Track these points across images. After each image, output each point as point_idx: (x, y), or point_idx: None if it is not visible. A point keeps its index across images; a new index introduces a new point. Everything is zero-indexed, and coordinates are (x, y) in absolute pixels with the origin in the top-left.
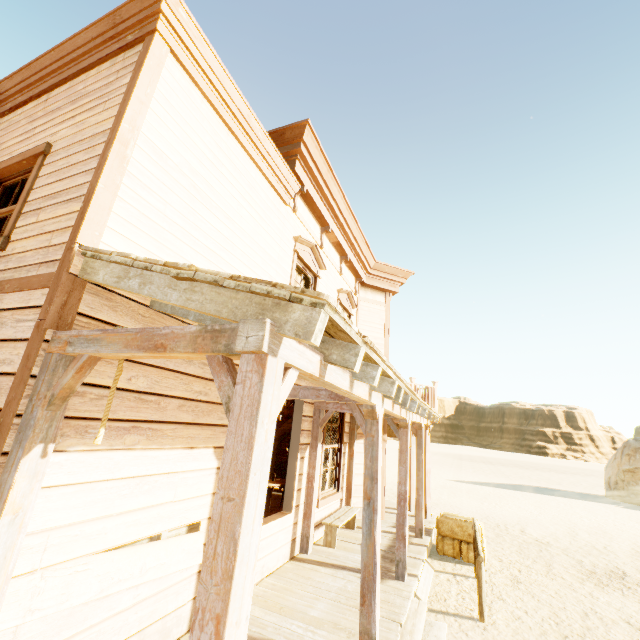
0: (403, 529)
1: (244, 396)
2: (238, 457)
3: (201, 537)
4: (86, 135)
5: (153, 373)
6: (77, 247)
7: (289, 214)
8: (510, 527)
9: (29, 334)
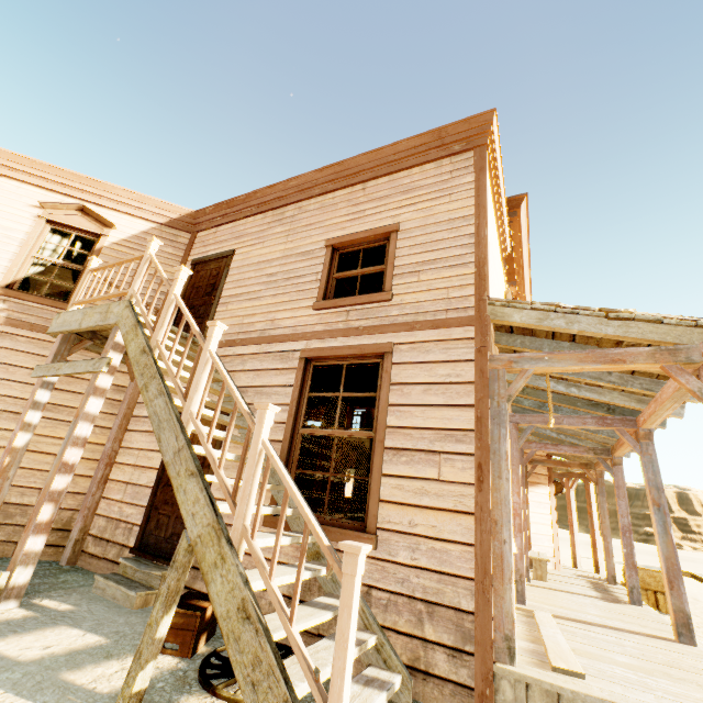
0: (632, 558)
1: None
2: None
3: None
4: (441, 219)
5: None
6: (486, 299)
7: (502, 272)
8: None
9: (467, 357)
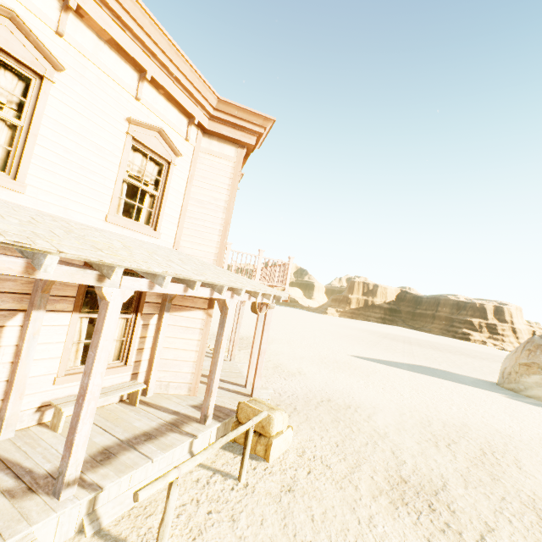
0: (73, 434)
1: None
2: None
3: None
4: None
5: None
6: None
7: None
8: (360, 411)
9: None
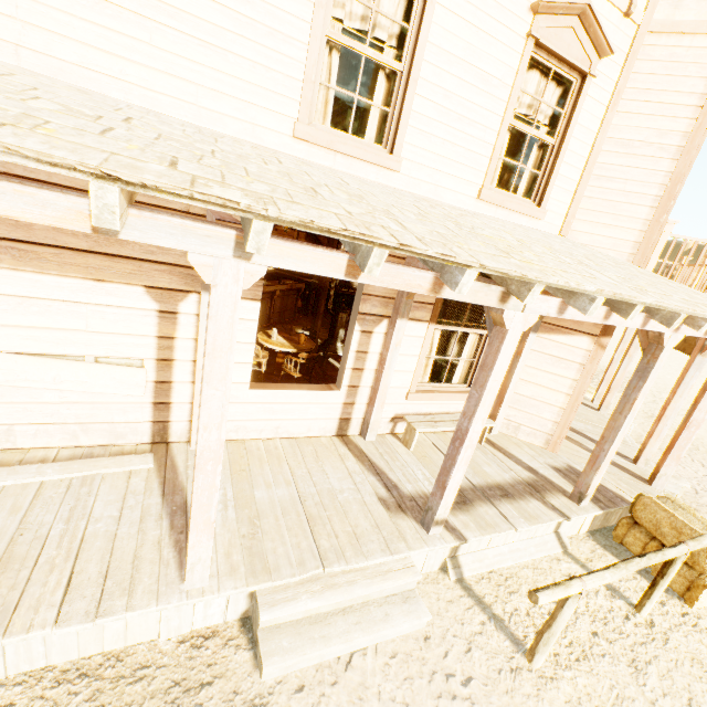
0: (446, 477)
1: None
2: None
3: (142, 374)
4: None
5: None
6: None
7: None
8: None
9: None
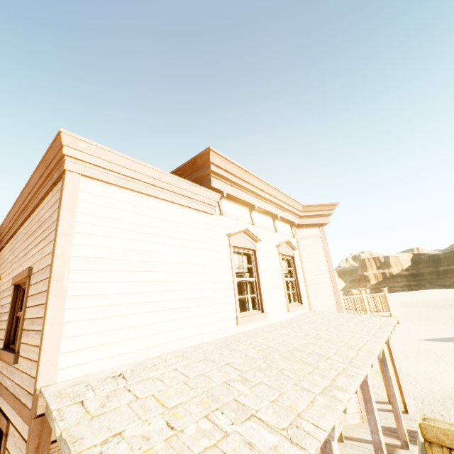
0: None
1: None
2: None
3: None
4: (43, 265)
5: None
6: (39, 390)
7: (217, 219)
8: None
9: None
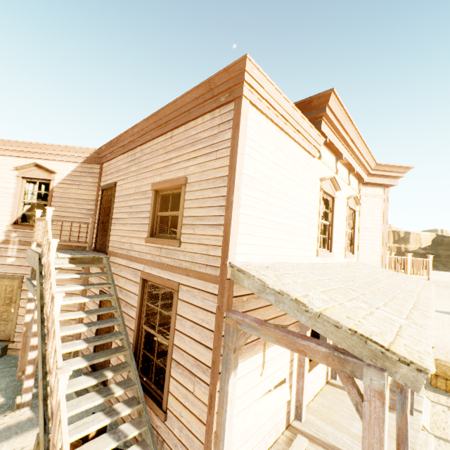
0: None
1: (371, 410)
2: (373, 446)
3: (287, 385)
4: (209, 176)
5: (261, 311)
6: (228, 263)
7: (316, 163)
8: None
9: (213, 310)
